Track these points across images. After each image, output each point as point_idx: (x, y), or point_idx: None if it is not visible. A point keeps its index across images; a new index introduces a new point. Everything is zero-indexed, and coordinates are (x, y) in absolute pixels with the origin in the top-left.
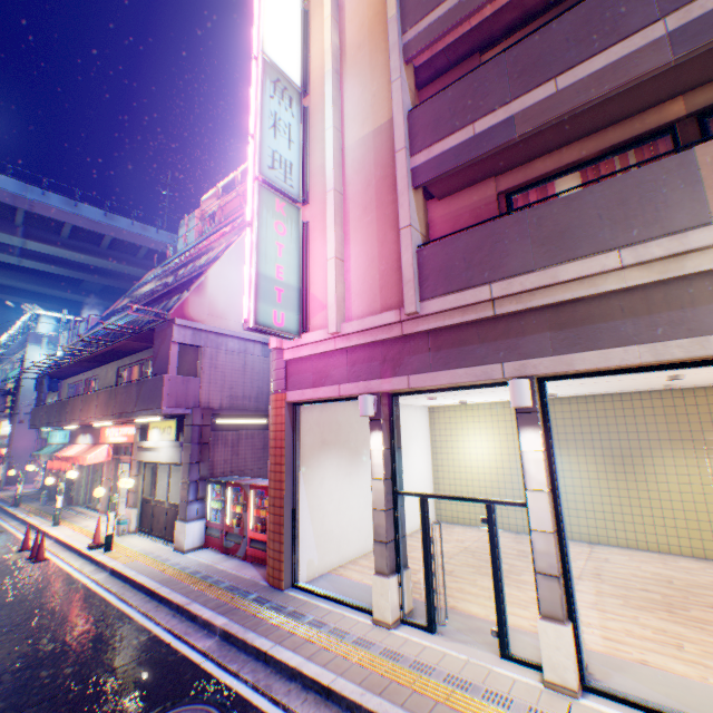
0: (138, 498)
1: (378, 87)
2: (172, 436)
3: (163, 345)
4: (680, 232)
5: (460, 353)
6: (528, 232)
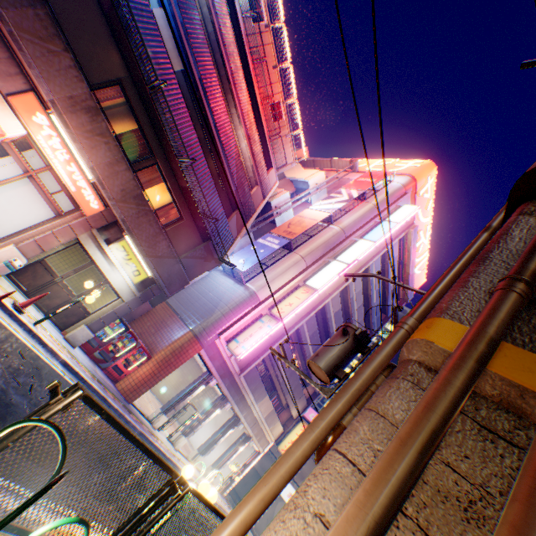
0: (39, 256)
1: (296, 316)
2: (135, 278)
3: (204, 261)
4: (257, 402)
5: (231, 388)
6: (257, 383)
